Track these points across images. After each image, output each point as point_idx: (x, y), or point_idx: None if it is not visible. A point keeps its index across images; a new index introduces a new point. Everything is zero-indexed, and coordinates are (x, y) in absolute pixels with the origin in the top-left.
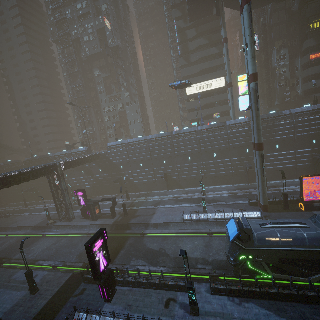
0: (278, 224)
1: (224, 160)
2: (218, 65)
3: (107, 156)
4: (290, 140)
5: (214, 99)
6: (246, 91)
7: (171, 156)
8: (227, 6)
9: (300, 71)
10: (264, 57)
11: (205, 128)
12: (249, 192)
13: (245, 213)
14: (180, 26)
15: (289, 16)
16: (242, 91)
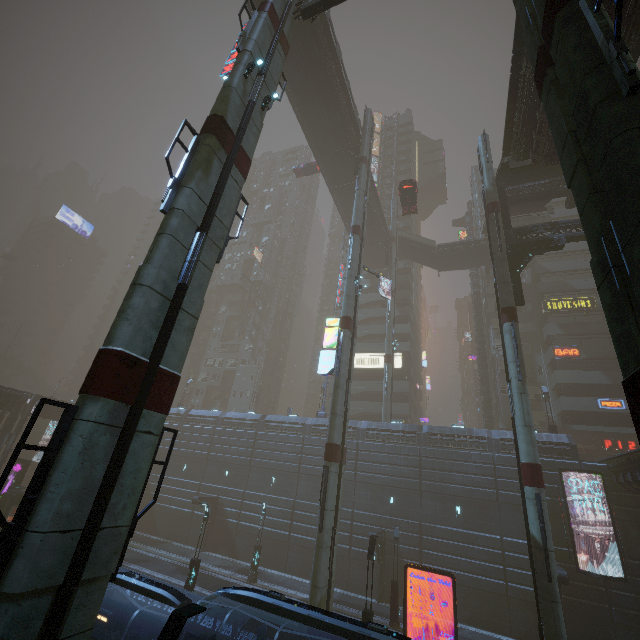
0: (136, 578)
1: None
2: (397, 334)
3: None
4: (488, 502)
5: (379, 387)
6: (334, 342)
7: (243, 463)
8: (414, 260)
9: (546, 375)
10: (477, 337)
11: (322, 422)
12: (351, 613)
13: (248, 632)
14: None
15: None
16: (328, 341)
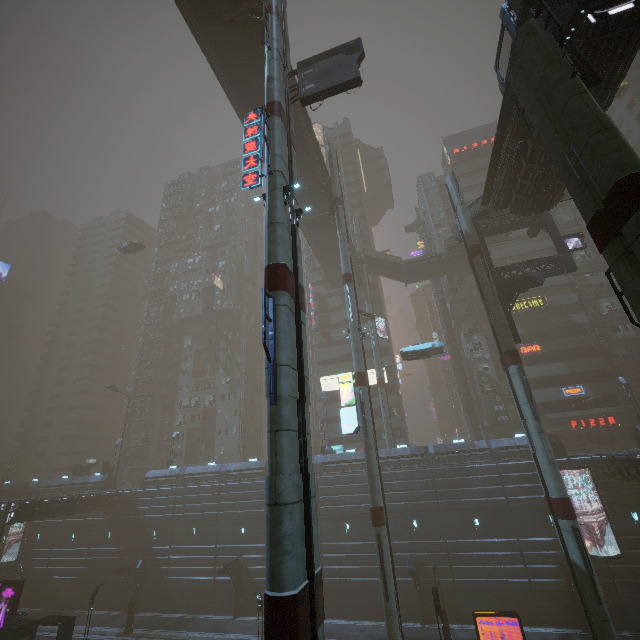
0: None
1: (366, 542)
2: None
3: (134, 501)
4: (501, 509)
5: None
6: (351, 399)
7: (258, 516)
8: (382, 275)
9: None
10: (450, 342)
11: (331, 459)
12: None
13: None
14: (320, 292)
15: (477, 292)
16: (345, 398)
